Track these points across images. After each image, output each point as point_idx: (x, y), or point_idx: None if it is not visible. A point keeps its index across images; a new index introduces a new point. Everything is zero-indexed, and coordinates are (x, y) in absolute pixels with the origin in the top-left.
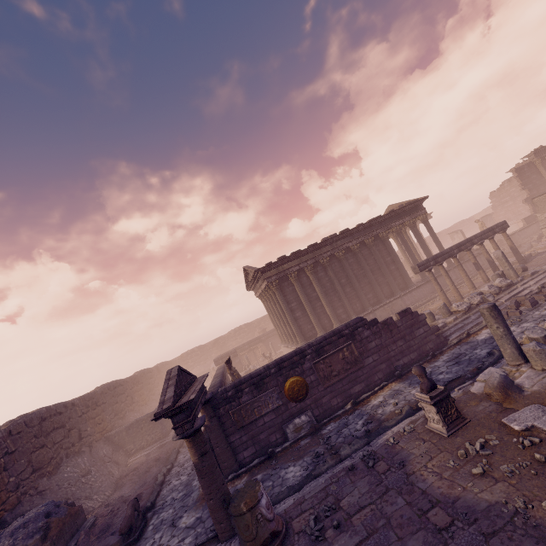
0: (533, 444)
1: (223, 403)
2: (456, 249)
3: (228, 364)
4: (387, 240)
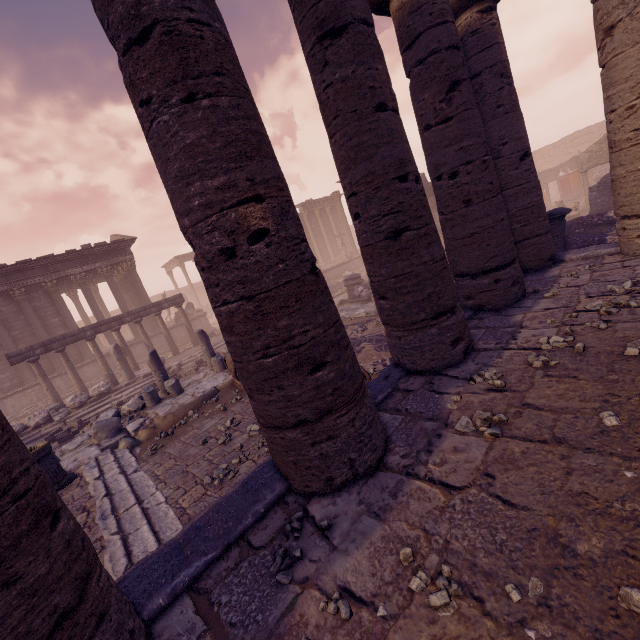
0: None
1: None
2: (92, 330)
3: None
4: (55, 293)
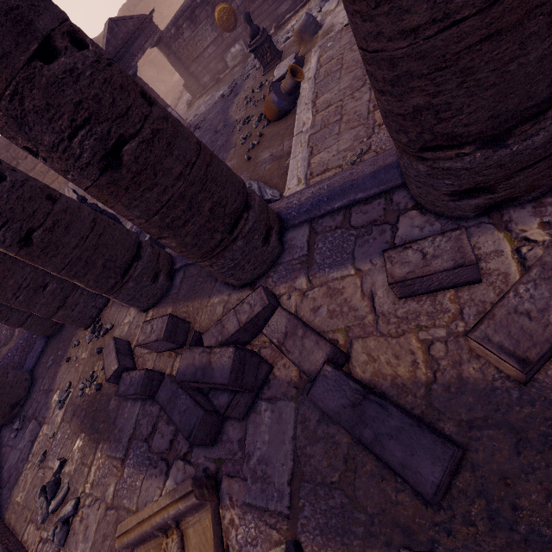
0: None
1: (172, 41)
2: None
3: None
4: None
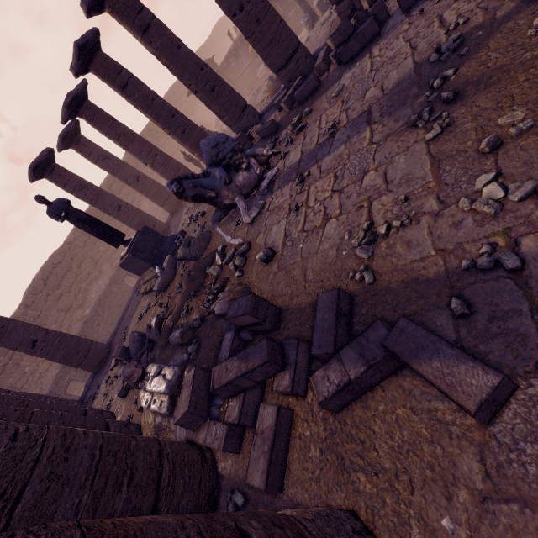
0: None
1: (225, 70)
2: None
3: (229, 36)
4: None
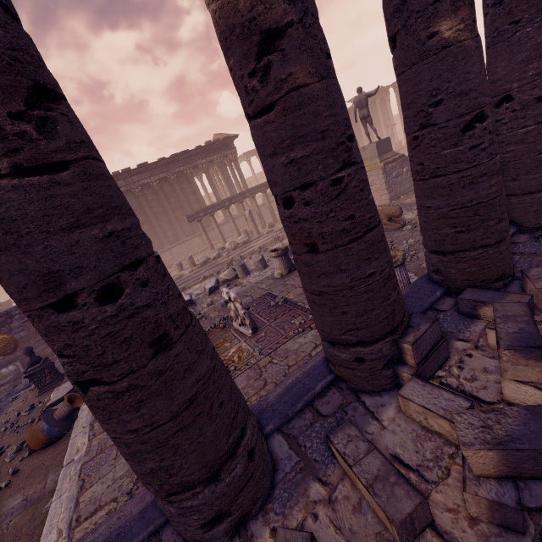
0: (48, 408)
1: None
2: (228, 202)
3: None
4: (192, 178)
